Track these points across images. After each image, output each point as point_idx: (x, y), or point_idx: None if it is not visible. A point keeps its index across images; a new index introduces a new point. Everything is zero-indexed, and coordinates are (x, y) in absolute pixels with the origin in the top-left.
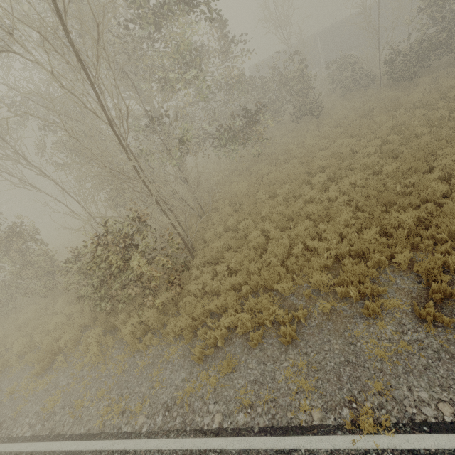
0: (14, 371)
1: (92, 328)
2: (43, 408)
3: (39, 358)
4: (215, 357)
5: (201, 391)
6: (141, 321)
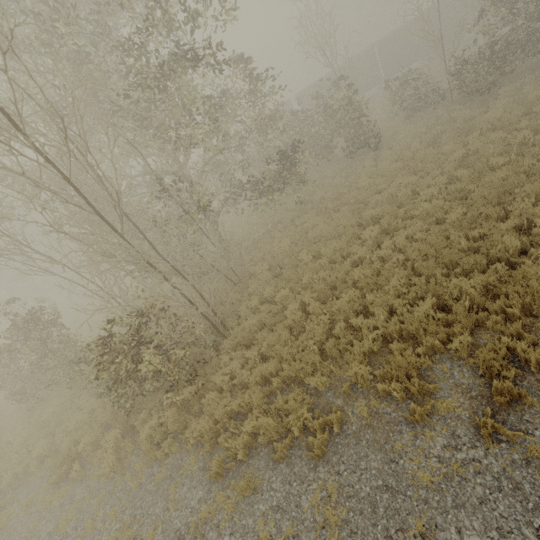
0: (34, 479)
1: (114, 428)
2: (56, 528)
3: (55, 466)
4: (236, 472)
5: (218, 517)
6: (161, 422)
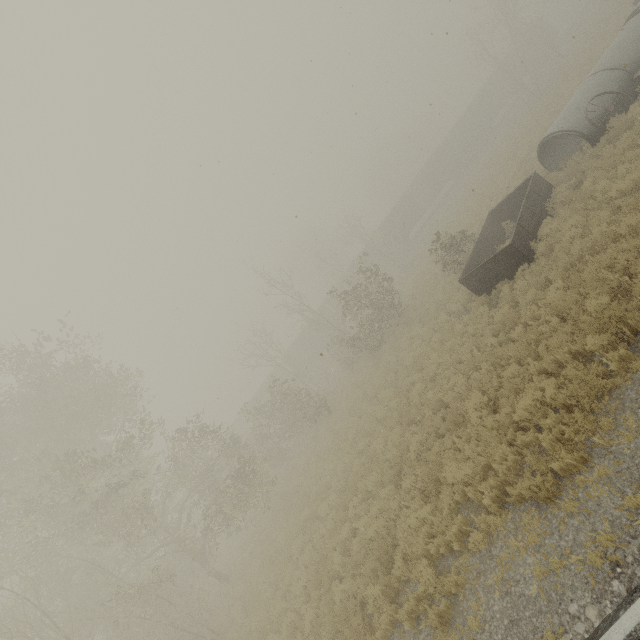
0: None
1: None
2: None
3: None
4: None
5: None
6: None
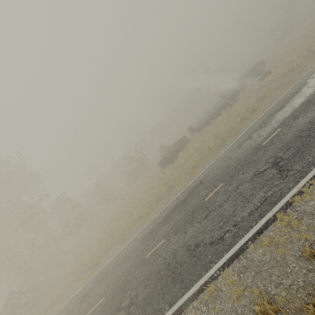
0: None
1: None
2: None
3: None
4: None
5: None
6: None
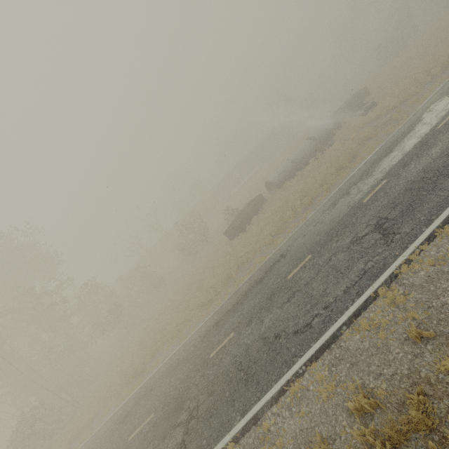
0: None
1: None
2: None
3: None
4: None
5: None
6: None
